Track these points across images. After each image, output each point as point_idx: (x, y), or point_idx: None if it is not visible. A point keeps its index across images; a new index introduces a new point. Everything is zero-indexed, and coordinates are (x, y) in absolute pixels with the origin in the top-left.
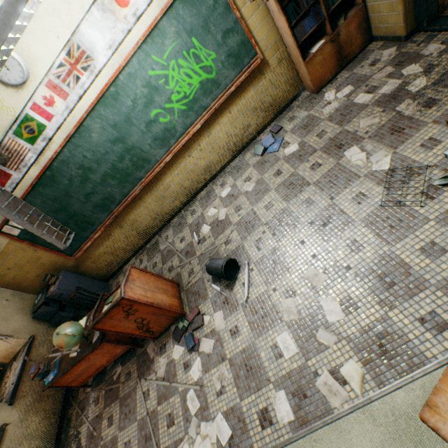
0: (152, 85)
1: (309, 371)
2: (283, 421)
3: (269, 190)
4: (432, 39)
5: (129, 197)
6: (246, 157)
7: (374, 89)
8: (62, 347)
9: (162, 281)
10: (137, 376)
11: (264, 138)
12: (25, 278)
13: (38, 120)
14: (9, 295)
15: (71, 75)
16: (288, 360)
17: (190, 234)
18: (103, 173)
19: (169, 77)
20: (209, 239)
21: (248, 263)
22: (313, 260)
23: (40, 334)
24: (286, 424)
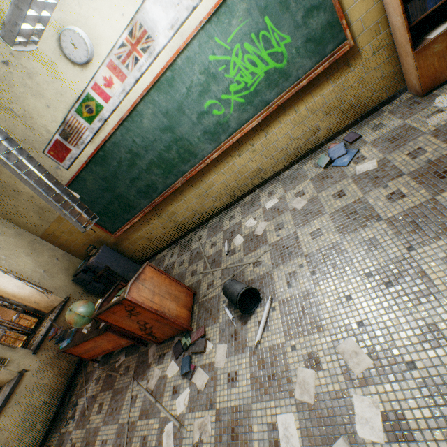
0: (211, 71)
1: None
2: None
3: (323, 213)
4: None
5: (171, 188)
6: (305, 166)
7: None
8: (71, 324)
9: (176, 286)
10: (132, 375)
11: (334, 147)
12: (74, 244)
13: (97, 100)
14: (60, 254)
15: (131, 57)
16: None
17: (221, 241)
18: (150, 160)
19: (231, 64)
20: (238, 253)
21: (272, 299)
22: (358, 330)
23: (75, 296)
24: None
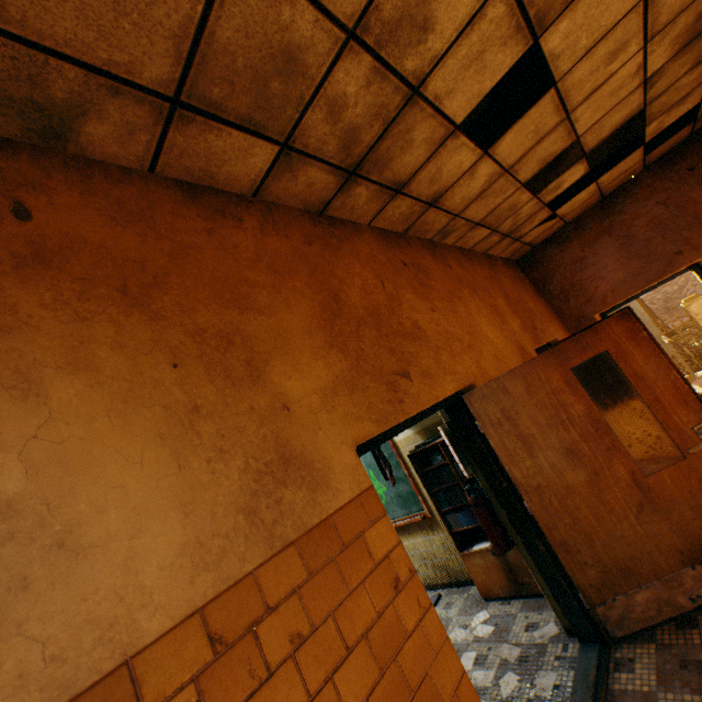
0: None
1: None
2: None
3: None
4: (566, 668)
5: None
6: None
7: (481, 661)
8: None
9: None
10: None
11: None
12: None
13: None
14: None
15: None
16: None
17: None
18: None
19: None
20: None
21: None
22: None
23: None
24: None
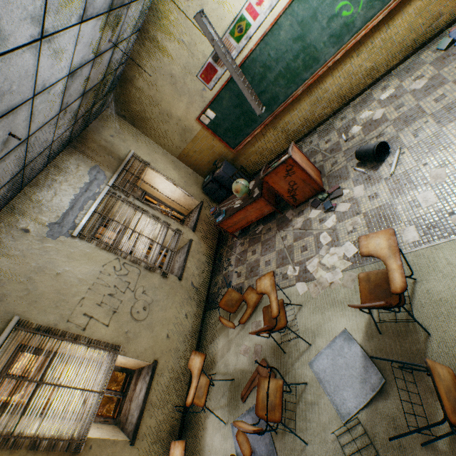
0: None
1: (445, 213)
2: (408, 241)
3: (445, 83)
4: None
5: (290, 98)
6: (422, 56)
7: None
8: (238, 192)
9: (310, 164)
10: (276, 230)
11: (455, 29)
12: (201, 162)
13: (247, 20)
14: (190, 172)
15: None
16: (425, 208)
17: (336, 136)
18: (277, 72)
19: None
20: (358, 137)
21: (400, 149)
22: None
23: (205, 202)
24: (410, 243)
